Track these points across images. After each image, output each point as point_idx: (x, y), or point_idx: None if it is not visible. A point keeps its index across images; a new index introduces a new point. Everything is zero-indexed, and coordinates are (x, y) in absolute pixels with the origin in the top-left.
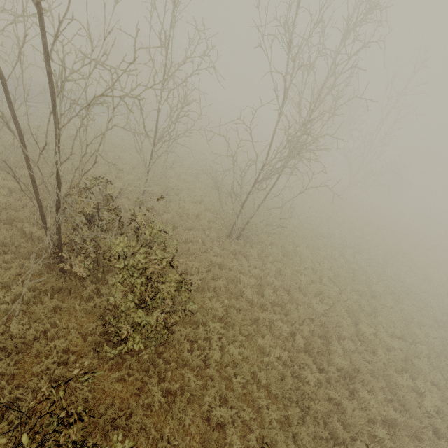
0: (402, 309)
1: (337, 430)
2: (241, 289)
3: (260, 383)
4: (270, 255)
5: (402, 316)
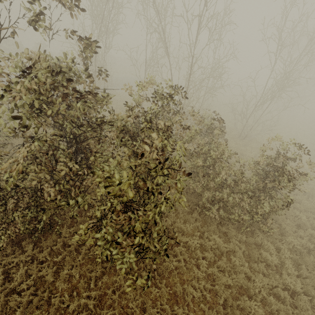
0: None
1: (296, 205)
2: (246, 158)
3: None
4: None
5: None
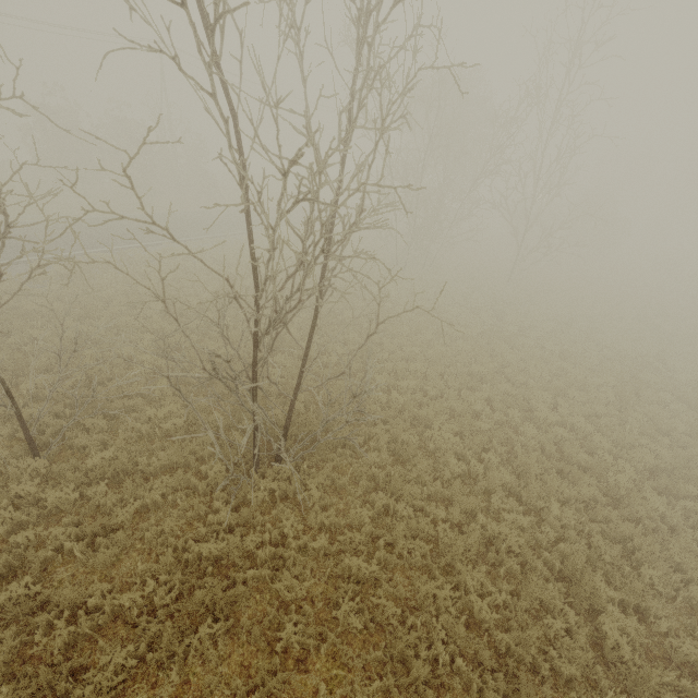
0: (689, 512)
1: None
2: (277, 618)
3: None
4: (361, 474)
5: (695, 534)
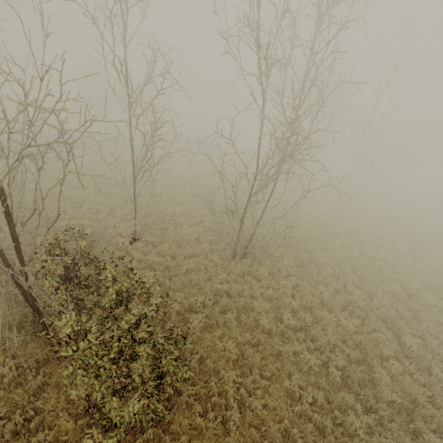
0: None
1: None
2: (256, 317)
3: (295, 442)
4: (282, 268)
5: None
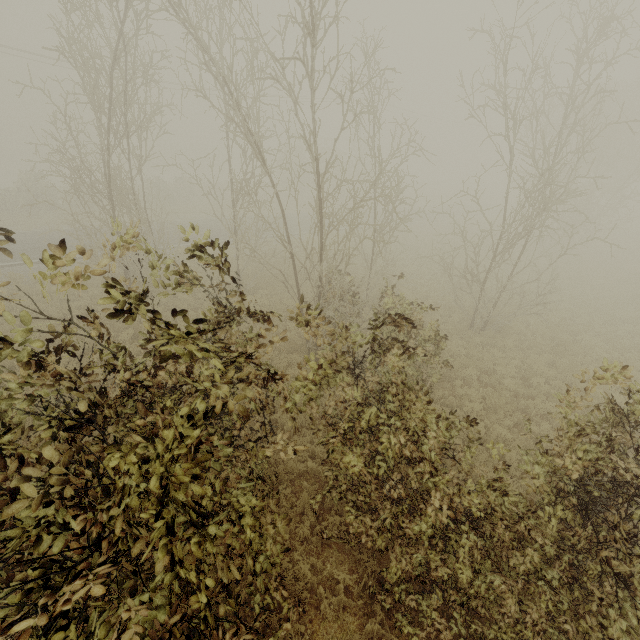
0: None
1: None
2: (499, 380)
3: None
4: (534, 346)
5: None
